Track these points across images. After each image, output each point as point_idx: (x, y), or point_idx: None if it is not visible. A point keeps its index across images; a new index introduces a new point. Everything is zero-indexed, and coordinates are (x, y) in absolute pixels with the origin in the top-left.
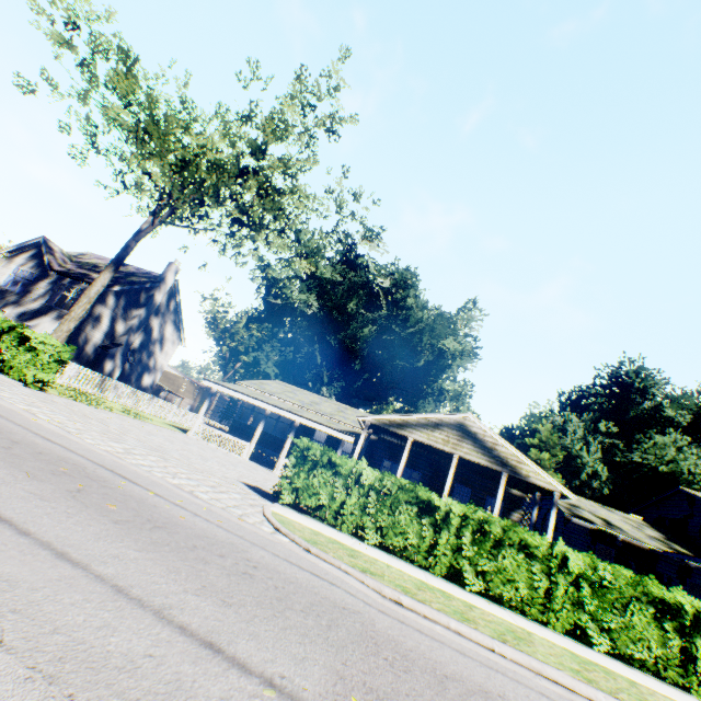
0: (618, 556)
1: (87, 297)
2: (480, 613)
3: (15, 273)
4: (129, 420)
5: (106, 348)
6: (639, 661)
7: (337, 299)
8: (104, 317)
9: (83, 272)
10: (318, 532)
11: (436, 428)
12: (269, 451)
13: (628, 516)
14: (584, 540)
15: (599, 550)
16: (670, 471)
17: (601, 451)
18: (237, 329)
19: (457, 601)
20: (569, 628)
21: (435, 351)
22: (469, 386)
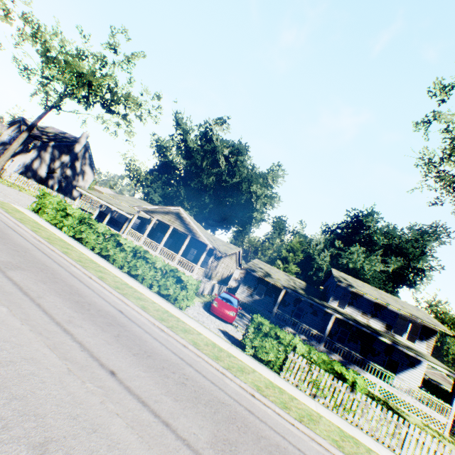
0: (267, 291)
1: (16, 143)
2: (40, 227)
3: (11, 135)
4: (24, 194)
5: (49, 174)
6: (108, 258)
7: (194, 160)
8: (47, 158)
9: (40, 135)
10: (17, 209)
11: (167, 214)
12: (111, 225)
13: (297, 280)
14: (254, 282)
15: (261, 288)
16: (354, 267)
17: (331, 257)
18: (139, 174)
19: (38, 225)
20: (95, 249)
21: (247, 193)
22: (267, 216)
